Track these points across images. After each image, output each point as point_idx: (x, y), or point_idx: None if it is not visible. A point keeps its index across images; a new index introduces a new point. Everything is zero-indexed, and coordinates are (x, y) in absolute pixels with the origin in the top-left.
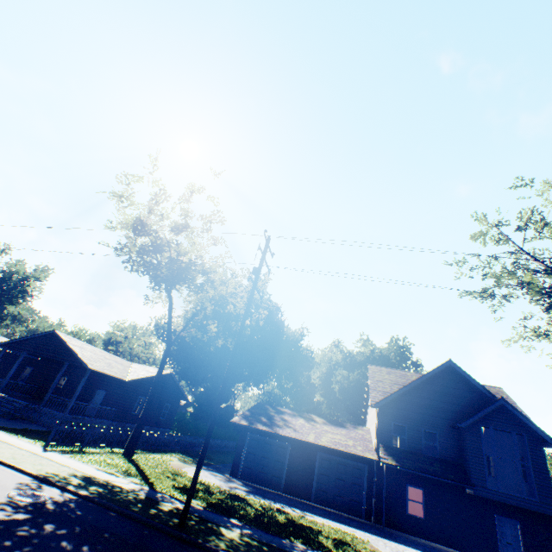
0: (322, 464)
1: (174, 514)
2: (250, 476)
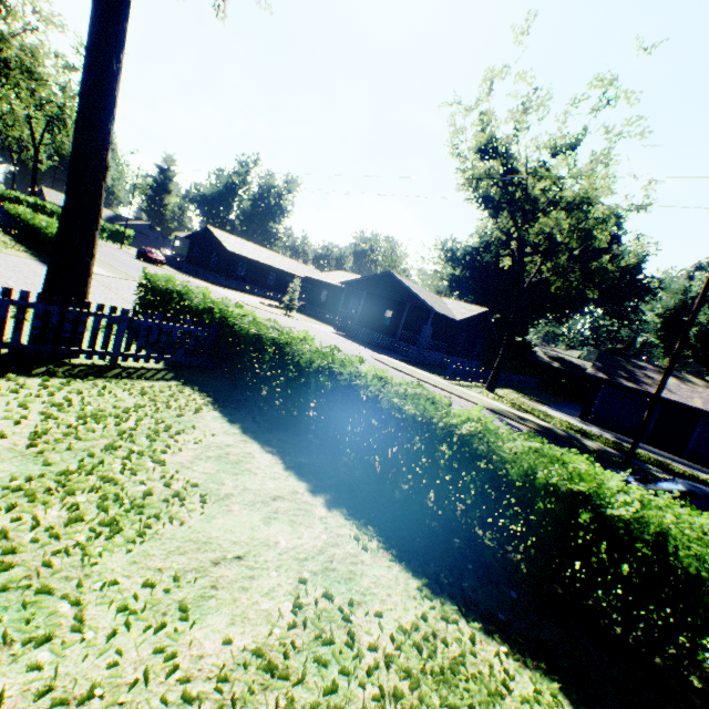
0: (704, 430)
1: (605, 453)
2: (603, 424)
